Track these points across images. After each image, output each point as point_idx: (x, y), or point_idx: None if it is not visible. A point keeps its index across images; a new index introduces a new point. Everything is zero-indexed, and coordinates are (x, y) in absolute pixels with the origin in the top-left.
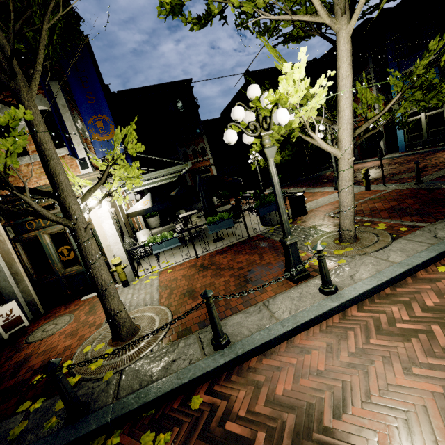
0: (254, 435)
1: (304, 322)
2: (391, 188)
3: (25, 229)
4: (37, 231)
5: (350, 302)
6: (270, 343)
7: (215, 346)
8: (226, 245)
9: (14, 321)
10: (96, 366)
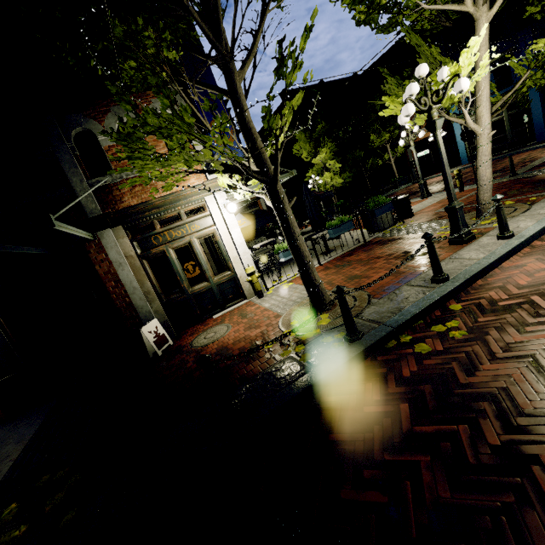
0: (529, 299)
1: (505, 253)
2: None
3: (151, 244)
4: (164, 245)
5: (531, 238)
6: (486, 269)
7: (440, 280)
8: (344, 251)
9: (162, 339)
10: (327, 322)
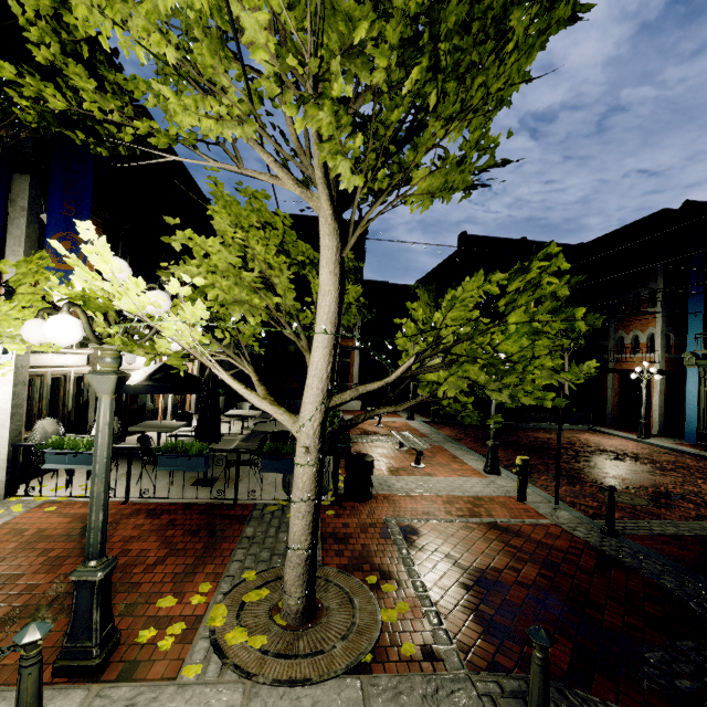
0: None
1: None
2: (554, 518)
3: None
4: None
5: None
6: None
7: None
8: (190, 499)
9: None
10: None
